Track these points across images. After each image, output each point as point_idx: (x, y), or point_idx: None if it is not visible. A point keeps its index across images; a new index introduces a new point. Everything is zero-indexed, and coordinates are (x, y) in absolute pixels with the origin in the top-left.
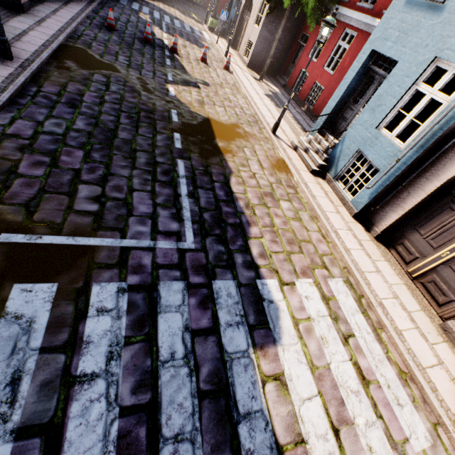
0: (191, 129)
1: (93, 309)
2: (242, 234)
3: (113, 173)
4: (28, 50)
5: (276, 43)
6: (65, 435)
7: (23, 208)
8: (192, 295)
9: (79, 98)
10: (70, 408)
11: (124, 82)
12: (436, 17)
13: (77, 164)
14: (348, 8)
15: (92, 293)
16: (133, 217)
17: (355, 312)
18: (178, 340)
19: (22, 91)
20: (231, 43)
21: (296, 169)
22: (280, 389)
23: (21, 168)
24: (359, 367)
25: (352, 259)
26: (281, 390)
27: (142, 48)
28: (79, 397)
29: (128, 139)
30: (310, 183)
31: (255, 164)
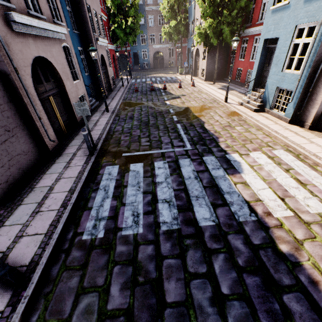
0: (180, 113)
1: (156, 168)
2: (215, 142)
3: (152, 133)
4: (112, 108)
5: (217, 62)
6: (157, 194)
7: (126, 147)
8: (194, 162)
9: (133, 116)
10: (156, 189)
11: (147, 106)
12: (288, 10)
13: (138, 134)
14: (252, 27)
15: (155, 164)
16: (163, 144)
17: (294, 161)
18: (191, 173)
19: (114, 119)
20: (193, 75)
21: (243, 112)
22: (245, 186)
23: (122, 138)
24: (298, 180)
25: (289, 140)
26: (245, 186)
27: (151, 93)
28: (159, 187)
29: (154, 123)
30: (254, 116)
31: (217, 117)
